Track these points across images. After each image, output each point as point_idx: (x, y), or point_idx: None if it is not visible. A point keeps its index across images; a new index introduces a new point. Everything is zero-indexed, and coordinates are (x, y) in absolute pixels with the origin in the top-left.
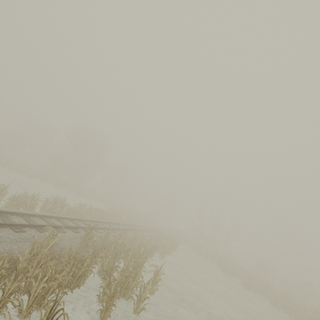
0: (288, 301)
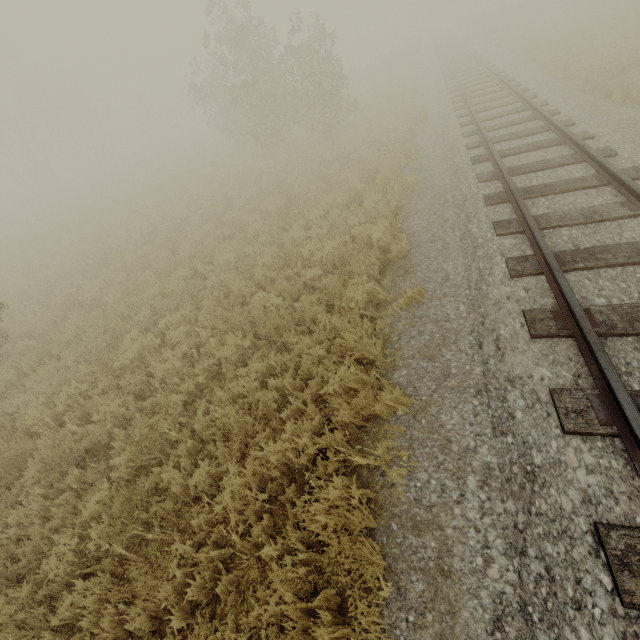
0: None
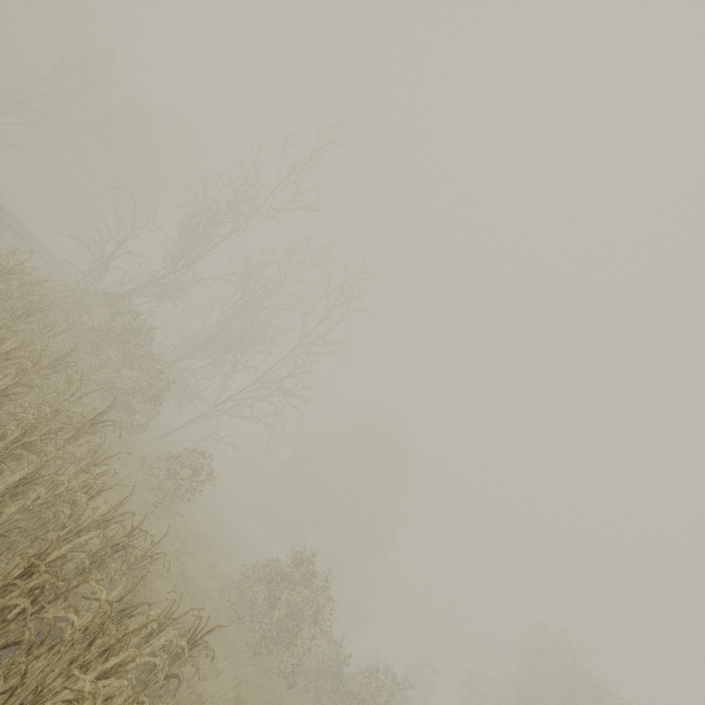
0: None
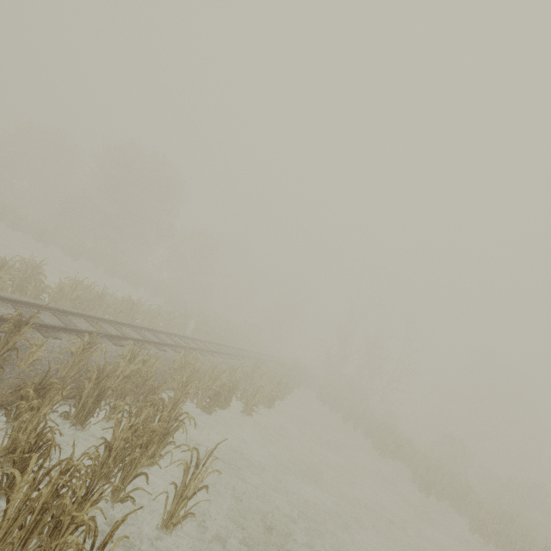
0: (508, 528)
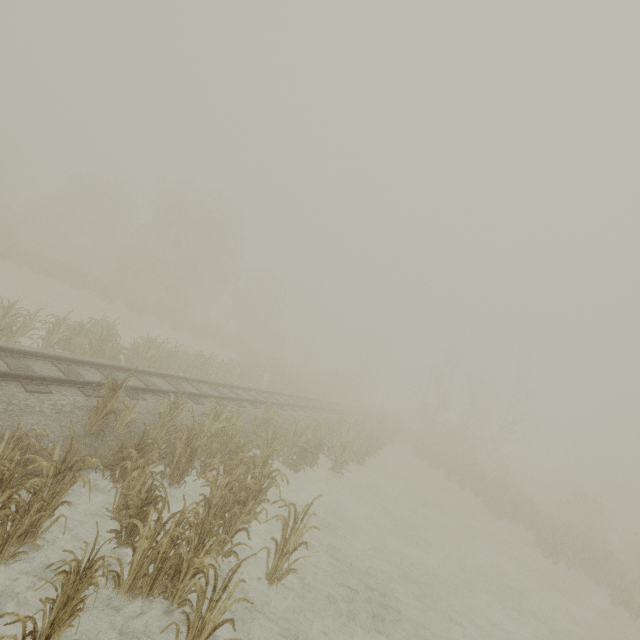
0: None
